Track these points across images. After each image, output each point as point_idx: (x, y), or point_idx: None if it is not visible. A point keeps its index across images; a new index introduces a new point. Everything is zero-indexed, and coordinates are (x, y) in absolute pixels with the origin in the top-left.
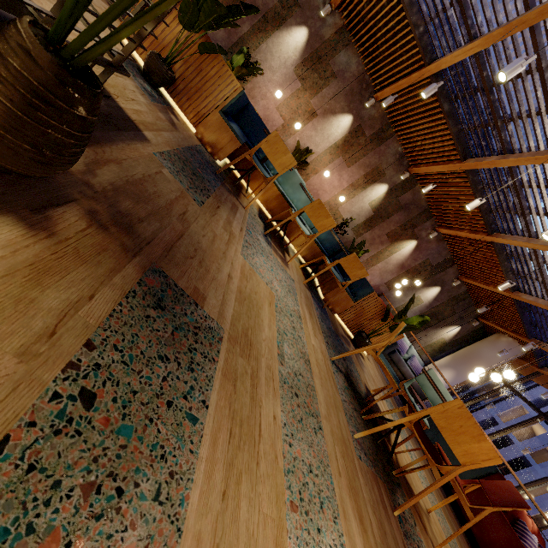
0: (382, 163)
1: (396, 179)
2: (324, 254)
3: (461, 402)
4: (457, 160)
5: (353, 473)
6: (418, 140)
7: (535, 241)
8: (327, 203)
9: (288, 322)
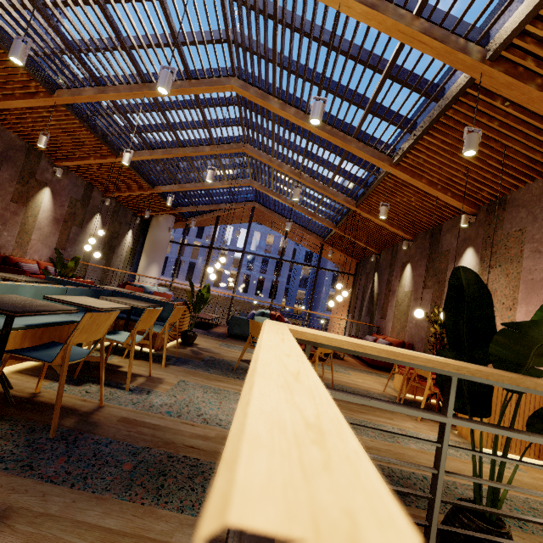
0: None
1: None
2: None
3: None
4: (42, 91)
5: (342, 406)
6: None
7: (156, 152)
8: None
9: None
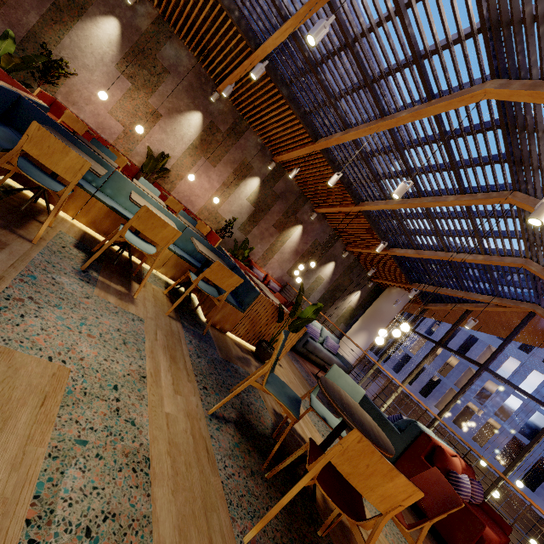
0: (246, 157)
1: (264, 170)
2: (189, 270)
3: (358, 433)
4: (311, 142)
5: None
6: (272, 129)
7: (391, 202)
8: (204, 208)
9: (99, 409)
